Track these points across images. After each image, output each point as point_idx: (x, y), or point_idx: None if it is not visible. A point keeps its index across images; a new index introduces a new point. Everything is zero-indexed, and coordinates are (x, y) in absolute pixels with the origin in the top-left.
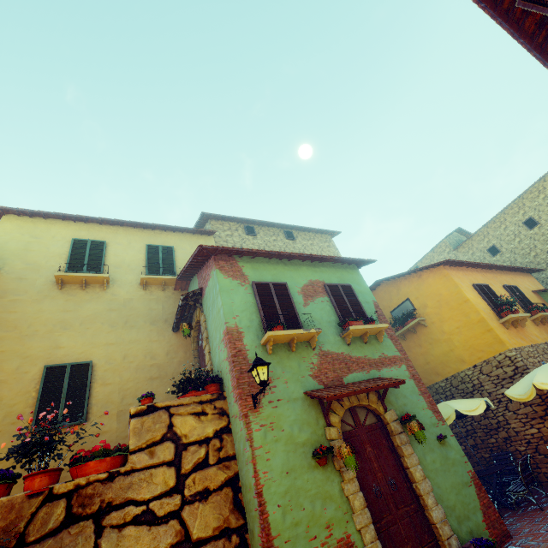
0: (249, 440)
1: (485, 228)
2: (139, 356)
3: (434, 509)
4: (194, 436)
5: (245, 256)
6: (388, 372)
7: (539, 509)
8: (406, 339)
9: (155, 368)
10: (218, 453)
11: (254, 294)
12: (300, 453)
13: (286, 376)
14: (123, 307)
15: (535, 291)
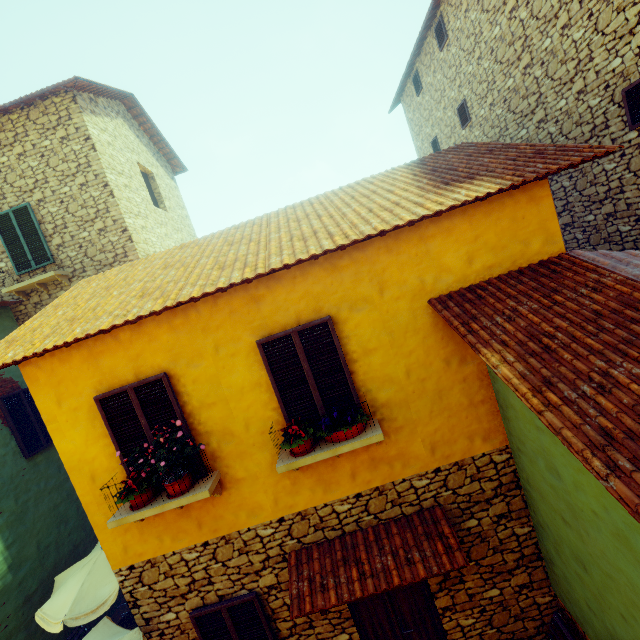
0: None
1: None
2: None
3: None
4: None
5: None
6: None
7: None
8: None
9: None
10: None
11: None
12: None
13: None
14: None
15: (434, 307)
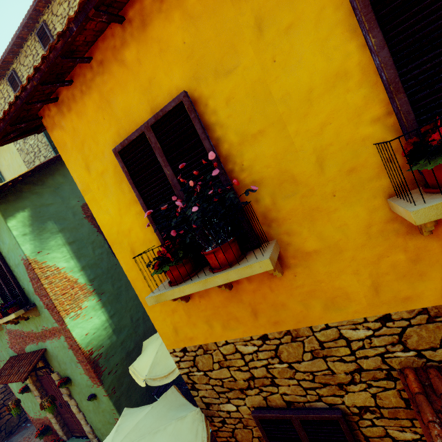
0: None
1: None
2: None
3: (84, 426)
4: None
5: None
6: (51, 344)
7: None
8: None
9: None
10: None
11: None
12: (21, 384)
13: (0, 347)
14: None
15: None
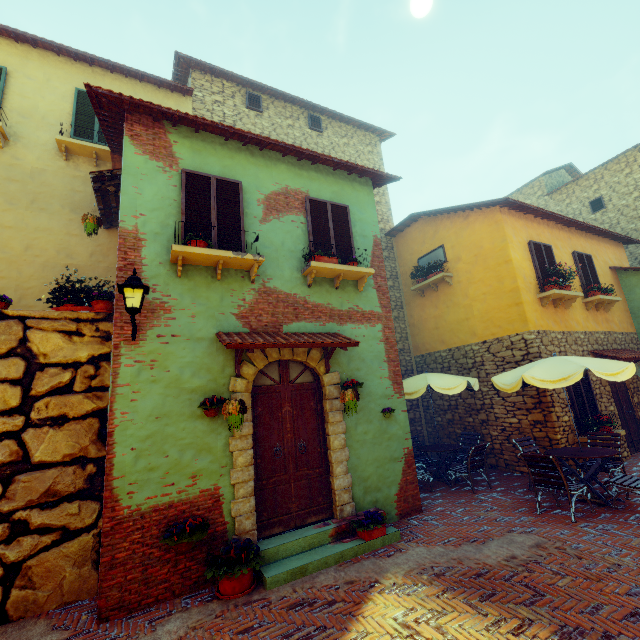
0: (112, 375)
1: (603, 169)
2: (48, 251)
3: (340, 478)
4: (58, 357)
5: (184, 126)
6: (353, 330)
7: (473, 491)
8: (424, 296)
9: (71, 270)
10: (90, 381)
11: (181, 188)
12: (185, 400)
13: (196, 309)
14: (30, 180)
15: (614, 268)
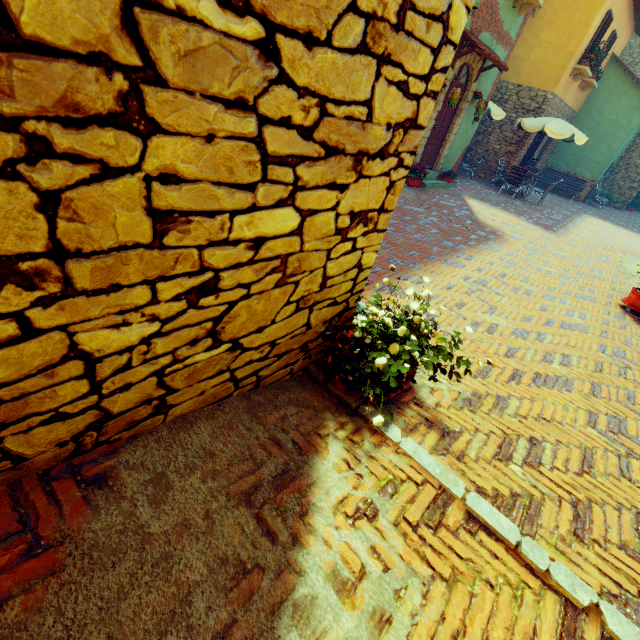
0: None
1: None
2: None
3: (446, 151)
4: None
5: None
6: (498, 51)
7: (465, 178)
8: None
9: None
10: None
11: None
12: None
13: None
14: None
15: (614, 56)
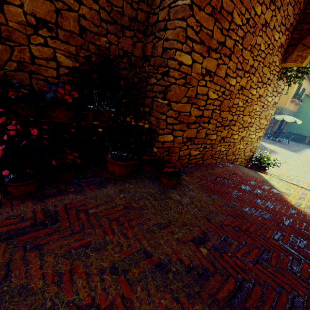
0: None
1: None
2: None
3: None
4: None
5: None
6: None
7: None
8: None
9: None
10: None
11: None
12: None
13: None
14: None
15: (306, 94)
